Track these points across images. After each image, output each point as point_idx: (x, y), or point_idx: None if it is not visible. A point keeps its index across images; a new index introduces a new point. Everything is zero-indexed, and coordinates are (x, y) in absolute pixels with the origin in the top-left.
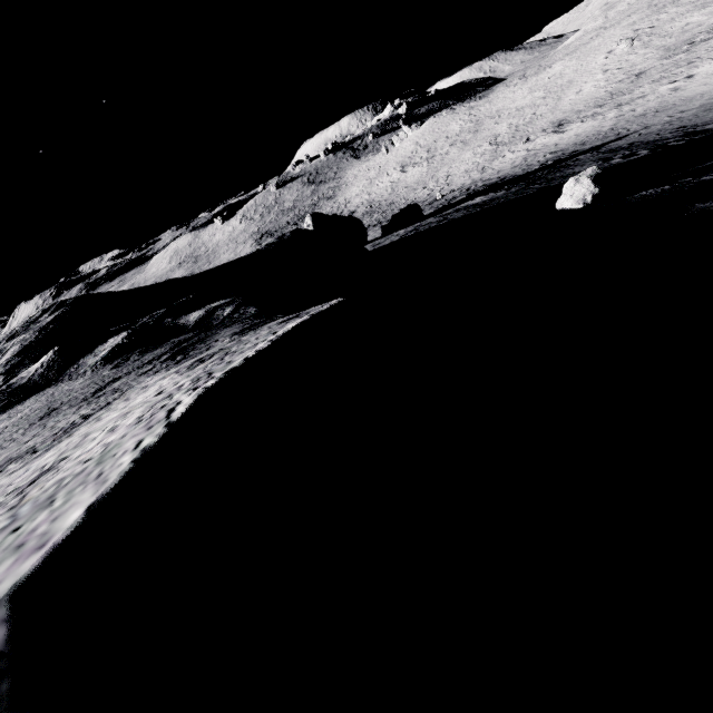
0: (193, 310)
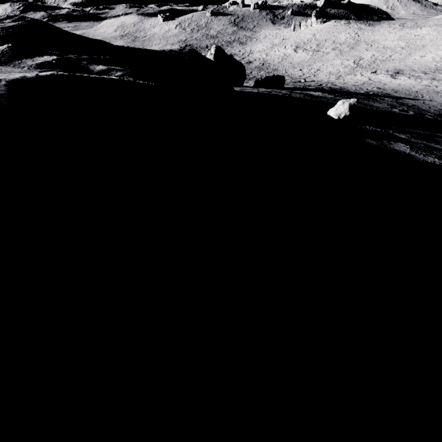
0: (102, 65)
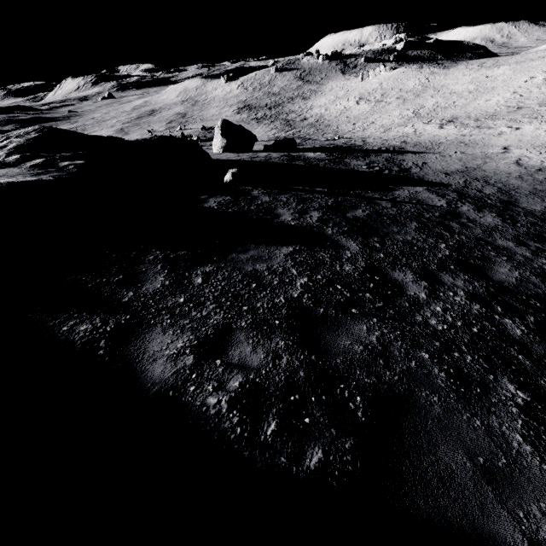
0: (74, 160)
